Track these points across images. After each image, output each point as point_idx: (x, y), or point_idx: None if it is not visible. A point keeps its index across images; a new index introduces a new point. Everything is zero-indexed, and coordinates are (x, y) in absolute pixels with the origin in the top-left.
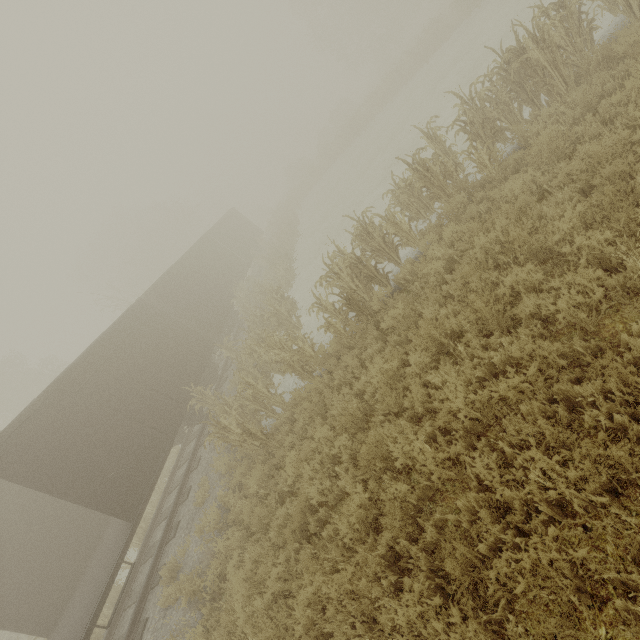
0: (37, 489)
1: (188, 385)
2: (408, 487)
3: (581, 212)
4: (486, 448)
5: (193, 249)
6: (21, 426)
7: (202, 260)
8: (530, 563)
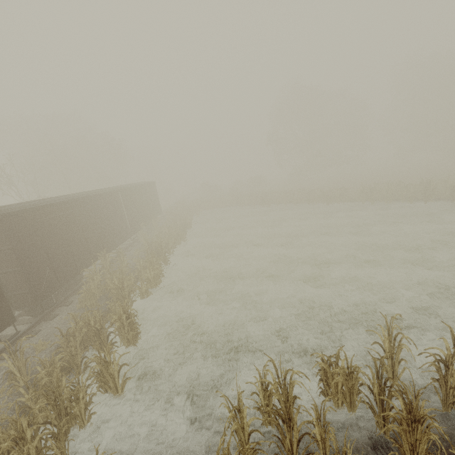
0: None
1: None
2: None
3: None
4: None
5: (94, 196)
6: None
7: (93, 211)
8: None
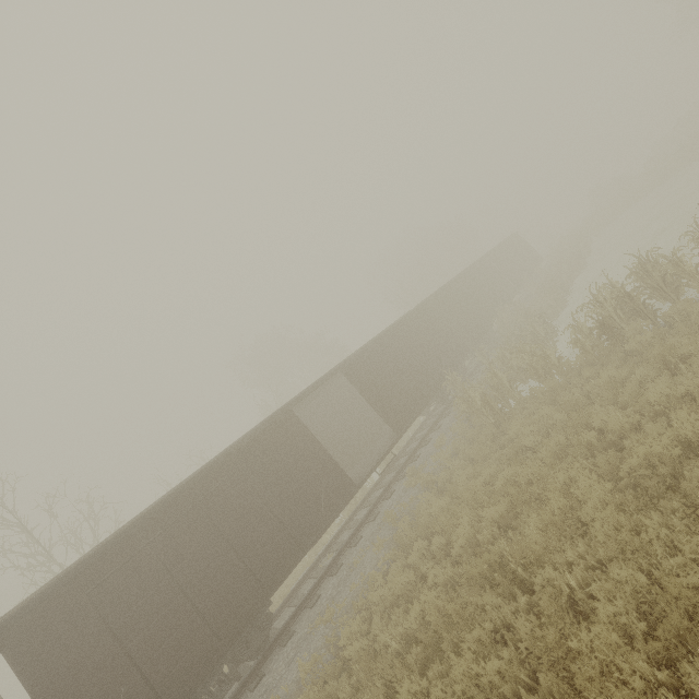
0: (360, 392)
1: (444, 372)
2: (595, 433)
3: None
4: (661, 420)
5: (470, 269)
6: (357, 358)
7: (475, 280)
8: (645, 453)
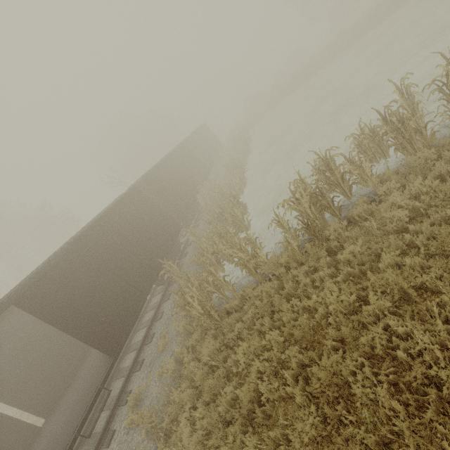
0: (50, 324)
1: (160, 256)
2: (373, 436)
3: None
4: None
5: (174, 152)
6: (44, 274)
7: (179, 161)
8: None
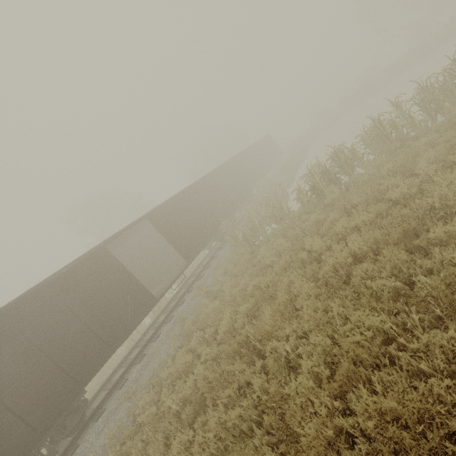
0: (161, 233)
1: (221, 220)
2: (306, 253)
3: (436, 156)
4: (342, 243)
5: (240, 154)
6: (159, 209)
7: (243, 161)
8: (333, 262)
